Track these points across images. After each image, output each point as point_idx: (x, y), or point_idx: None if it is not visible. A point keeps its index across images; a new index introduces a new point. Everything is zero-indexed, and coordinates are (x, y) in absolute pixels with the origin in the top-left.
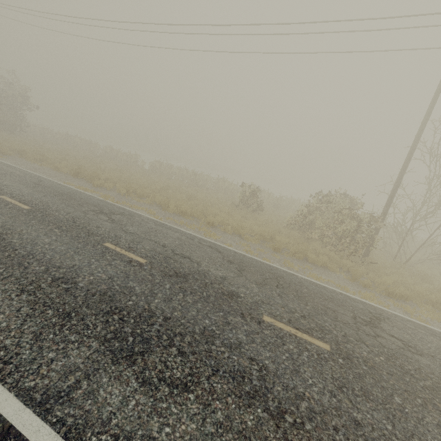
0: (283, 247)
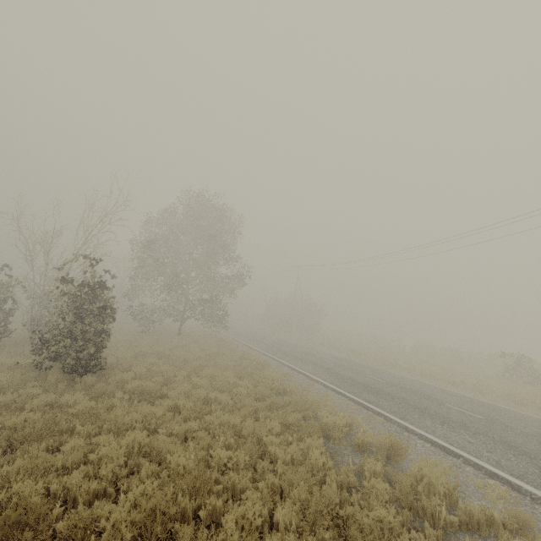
0: (528, 401)
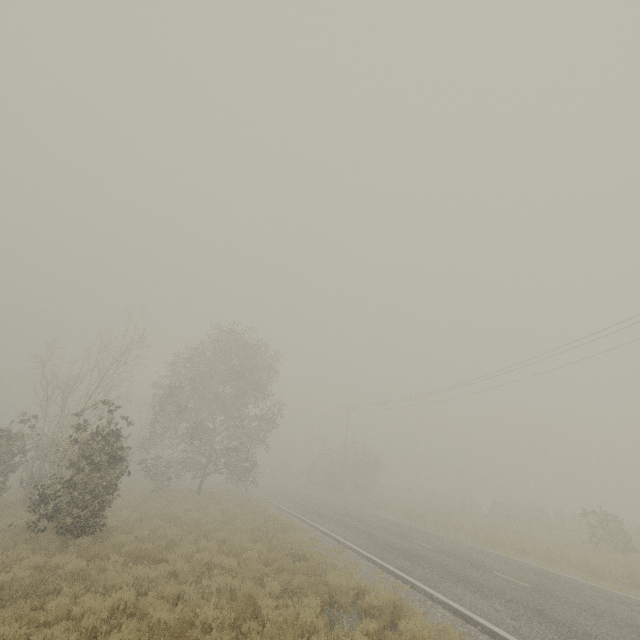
0: (604, 570)
